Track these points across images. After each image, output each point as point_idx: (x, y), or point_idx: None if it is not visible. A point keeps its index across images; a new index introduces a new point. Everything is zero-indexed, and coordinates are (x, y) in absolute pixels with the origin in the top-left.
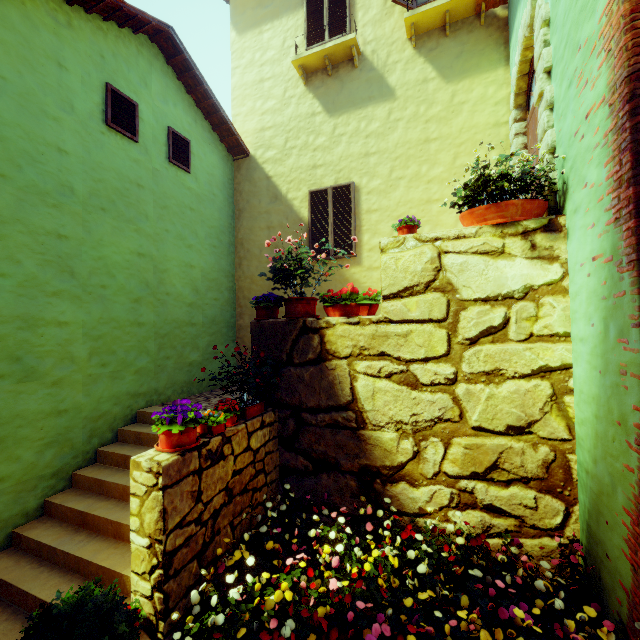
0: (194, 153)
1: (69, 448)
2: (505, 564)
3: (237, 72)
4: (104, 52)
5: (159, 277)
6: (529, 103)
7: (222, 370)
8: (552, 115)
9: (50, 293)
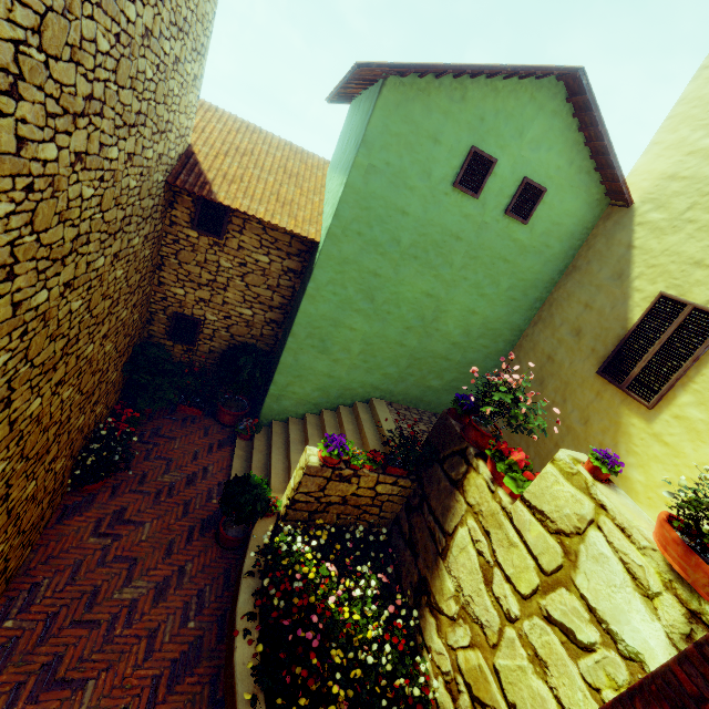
0: (546, 201)
1: (327, 396)
2: None
3: (703, 75)
4: (487, 114)
5: (436, 315)
6: None
7: None
8: None
9: (354, 309)
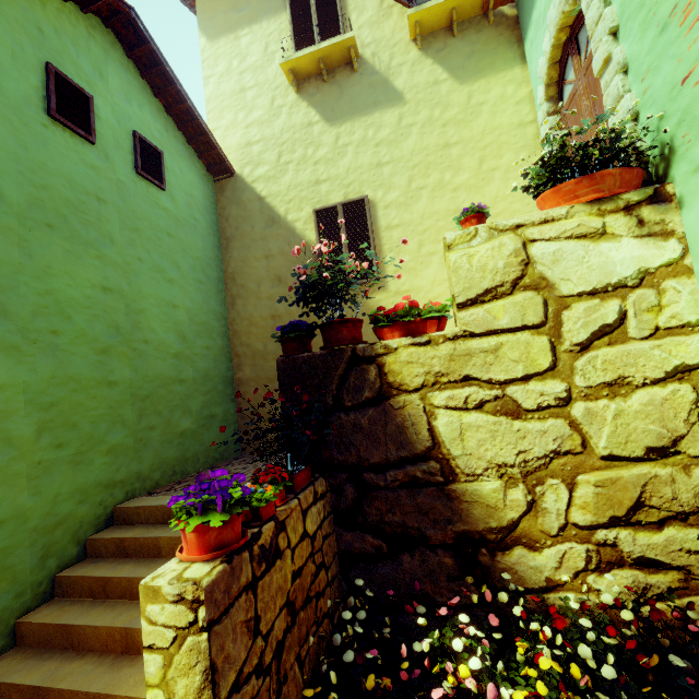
0: (167, 167)
1: (8, 582)
2: (697, 639)
3: (211, 81)
4: (42, 25)
5: (133, 319)
6: (562, 94)
7: (222, 439)
8: (627, 79)
9: None
